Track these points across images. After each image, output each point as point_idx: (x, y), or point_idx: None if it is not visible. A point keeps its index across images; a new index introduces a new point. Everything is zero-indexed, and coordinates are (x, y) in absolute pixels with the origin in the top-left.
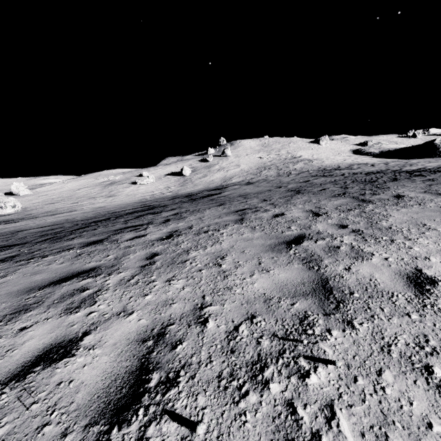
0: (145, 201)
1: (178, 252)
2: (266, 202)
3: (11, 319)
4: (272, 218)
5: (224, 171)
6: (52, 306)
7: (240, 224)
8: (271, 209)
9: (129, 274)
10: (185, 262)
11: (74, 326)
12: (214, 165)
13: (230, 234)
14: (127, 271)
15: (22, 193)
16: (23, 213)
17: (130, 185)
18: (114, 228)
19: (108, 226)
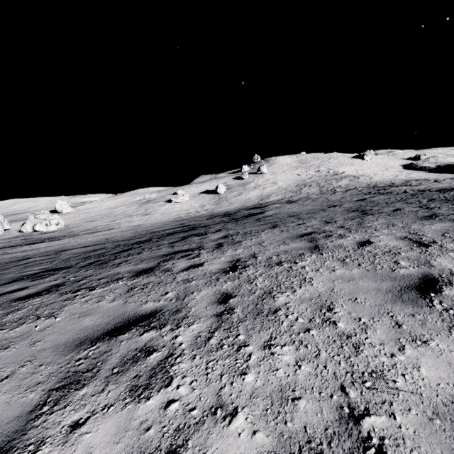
0: (181, 220)
1: (258, 294)
2: (331, 224)
3: (58, 400)
4: (358, 246)
5: (261, 189)
6: (111, 380)
7: (320, 254)
8: (348, 235)
9: (205, 328)
10: (276, 312)
11: (150, 431)
12: (249, 182)
13: (315, 269)
14: (199, 322)
15: (65, 211)
16: (65, 230)
17: (165, 203)
18: (161, 252)
19: (153, 249)
